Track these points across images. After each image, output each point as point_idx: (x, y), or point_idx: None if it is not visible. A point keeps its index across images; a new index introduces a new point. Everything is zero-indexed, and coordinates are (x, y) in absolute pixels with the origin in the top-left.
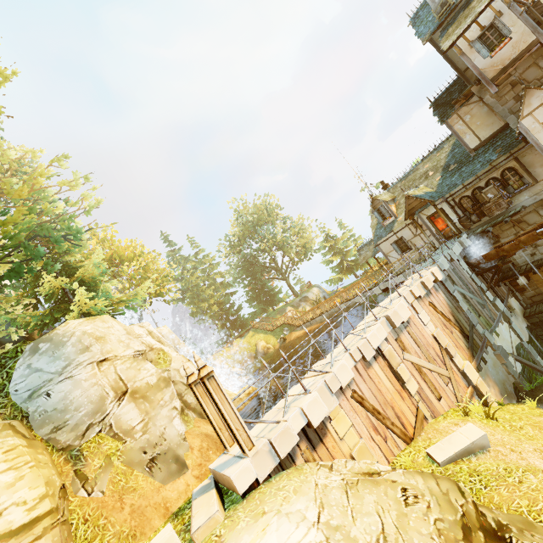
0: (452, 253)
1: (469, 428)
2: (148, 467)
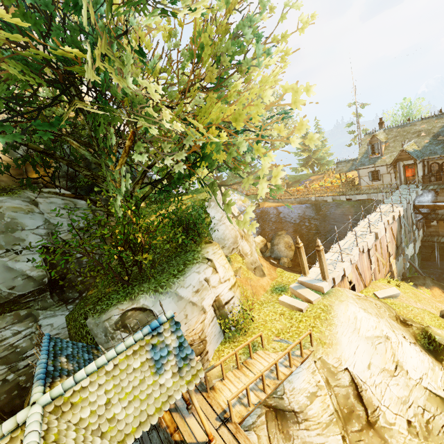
0: (411, 199)
1: (394, 289)
2: (254, 271)
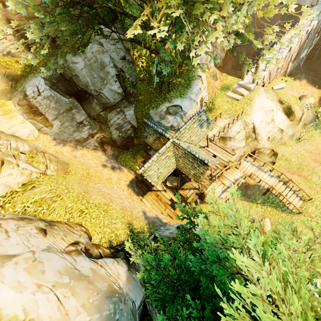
0: None
1: (283, 84)
2: (213, 77)
